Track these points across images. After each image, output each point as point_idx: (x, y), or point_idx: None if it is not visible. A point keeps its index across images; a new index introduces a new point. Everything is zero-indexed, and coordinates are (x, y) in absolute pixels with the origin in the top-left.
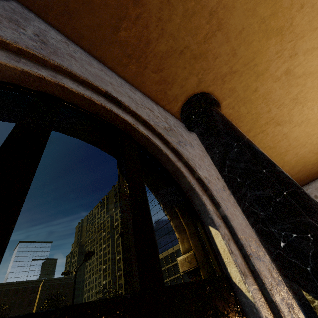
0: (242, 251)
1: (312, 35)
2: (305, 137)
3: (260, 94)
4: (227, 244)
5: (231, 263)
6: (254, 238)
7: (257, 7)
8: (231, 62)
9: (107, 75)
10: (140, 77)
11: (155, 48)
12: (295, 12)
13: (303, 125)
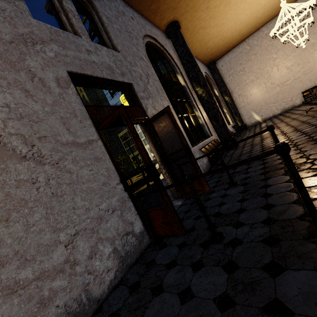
0: (184, 79)
1: None
2: (217, 33)
3: (196, 18)
4: (181, 77)
5: (182, 80)
6: (186, 77)
7: None
8: (186, 8)
9: (148, 25)
10: (154, 19)
11: (161, 9)
12: None
13: (215, 27)
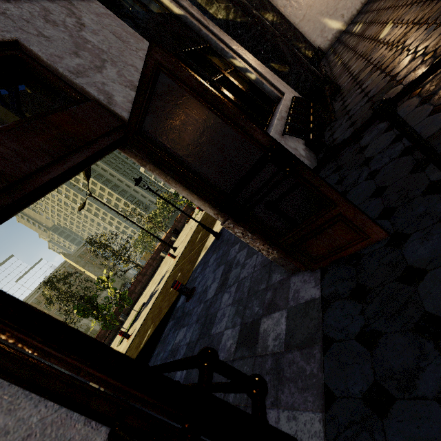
0: (175, 1)
1: None
2: None
3: None
4: None
5: (173, 7)
6: None
7: None
8: None
9: None
10: None
11: None
12: None
13: None
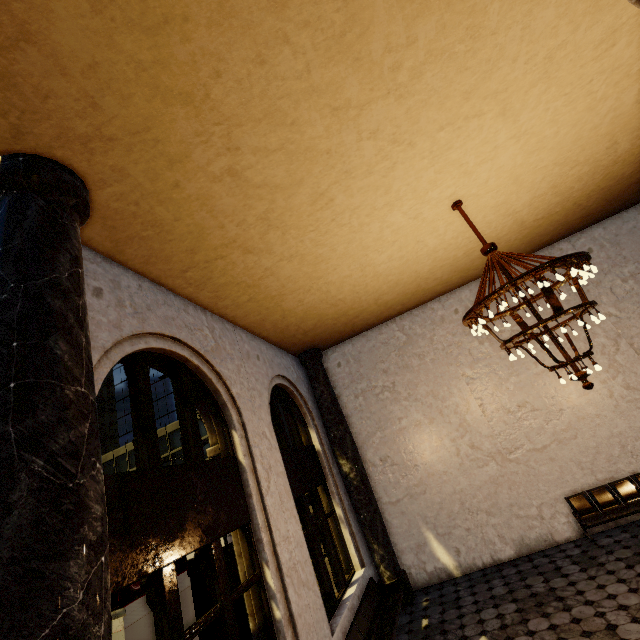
0: None
1: (257, 128)
2: (306, 279)
3: (190, 195)
4: None
5: None
6: None
7: (115, 35)
8: (95, 118)
9: None
10: None
11: None
12: (208, 77)
13: (296, 261)
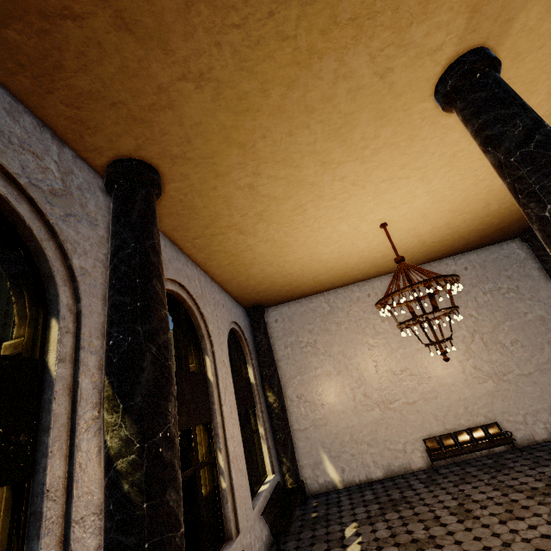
0: (77, 344)
1: (275, 165)
2: (272, 256)
3: (220, 194)
4: (59, 335)
5: (54, 351)
6: None
7: (217, 112)
8: (185, 148)
9: None
10: (37, 99)
11: (70, 79)
12: (258, 138)
13: (270, 244)
